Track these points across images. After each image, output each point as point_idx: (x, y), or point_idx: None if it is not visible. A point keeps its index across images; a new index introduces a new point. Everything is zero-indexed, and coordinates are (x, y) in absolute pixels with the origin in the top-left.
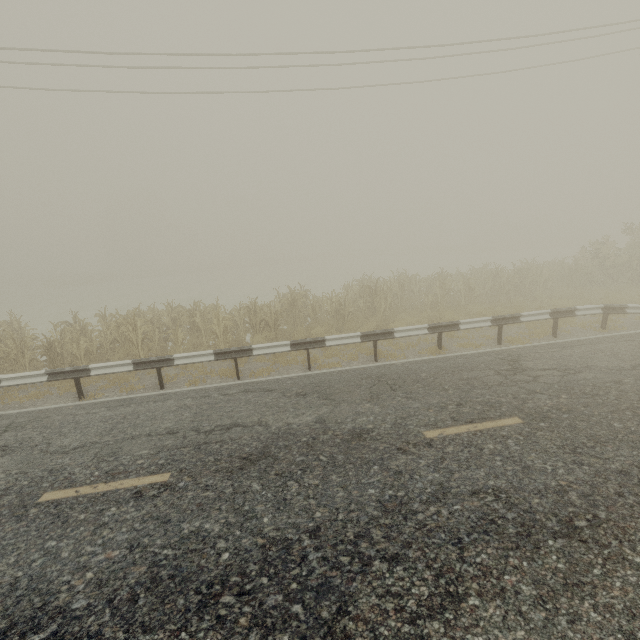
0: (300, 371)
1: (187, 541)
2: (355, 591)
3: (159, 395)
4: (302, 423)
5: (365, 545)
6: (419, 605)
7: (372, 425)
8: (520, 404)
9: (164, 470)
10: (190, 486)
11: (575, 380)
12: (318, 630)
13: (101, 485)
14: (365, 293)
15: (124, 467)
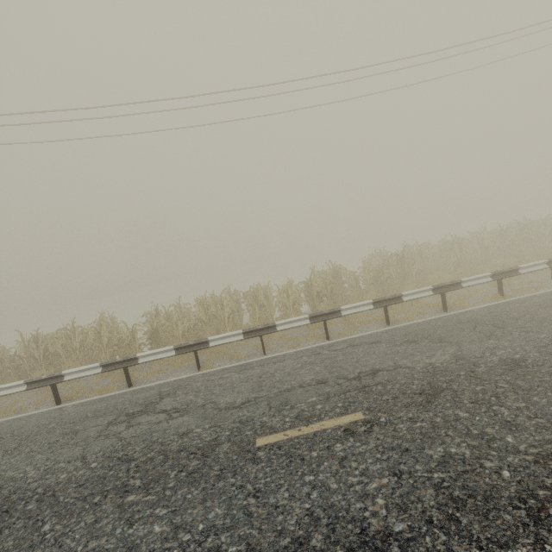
0: (380, 327)
1: (448, 464)
2: None
3: (271, 358)
4: (443, 361)
5: None
6: None
7: (518, 355)
8: None
9: (351, 410)
10: (394, 420)
11: None
12: None
13: (303, 428)
14: (393, 261)
15: (308, 412)
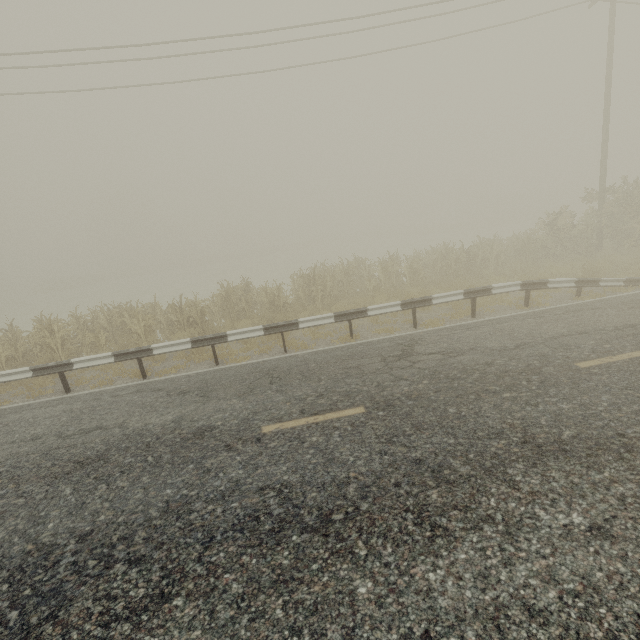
0: (207, 367)
1: None
2: (78, 595)
3: (57, 400)
4: (160, 423)
5: (121, 548)
6: (125, 607)
7: (222, 422)
8: (377, 392)
9: None
10: (9, 493)
11: (450, 364)
12: (16, 636)
13: None
14: (305, 282)
15: None
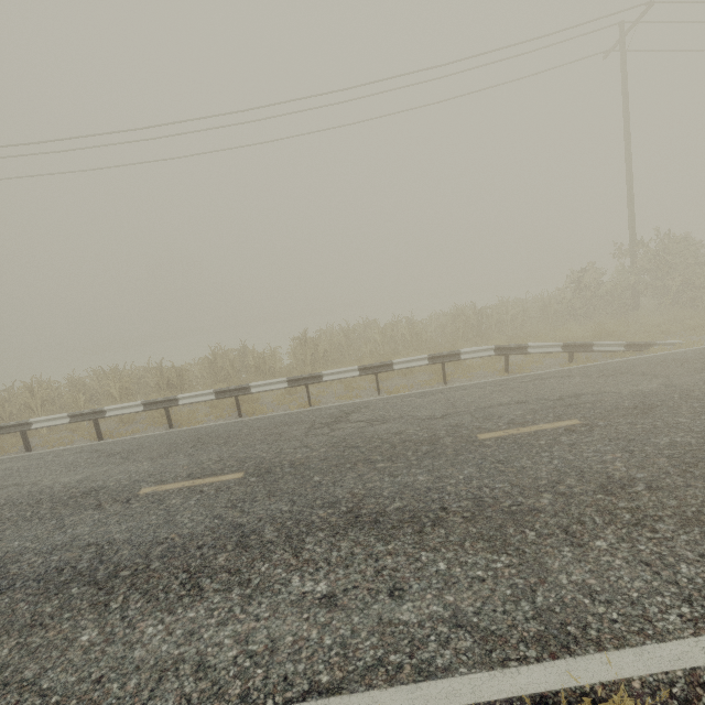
0: (161, 431)
1: None
2: None
3: (11, 458)
4: (66, 482)
5: None
6: None
7: (115, 482)
8: (270, 459)
9: None
10: None
11: (363, 432)
12: None
13: None
14: (297, 345)
15: None
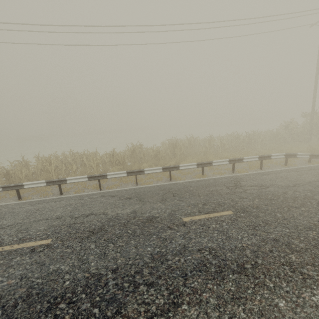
0: (132, 186)
1: (50, 275)
2: (127, 301)
3: (58, 198)
4: (124, 213)
5: (138, 277)
6: (157, 309)
7: (158, 214)
8: (234, 204)
9: (49, 237)
10: (60, 246)
11: (264, 191)
12: None
13: (15, 245)
14: (171, 146)
15: (30, 236)
